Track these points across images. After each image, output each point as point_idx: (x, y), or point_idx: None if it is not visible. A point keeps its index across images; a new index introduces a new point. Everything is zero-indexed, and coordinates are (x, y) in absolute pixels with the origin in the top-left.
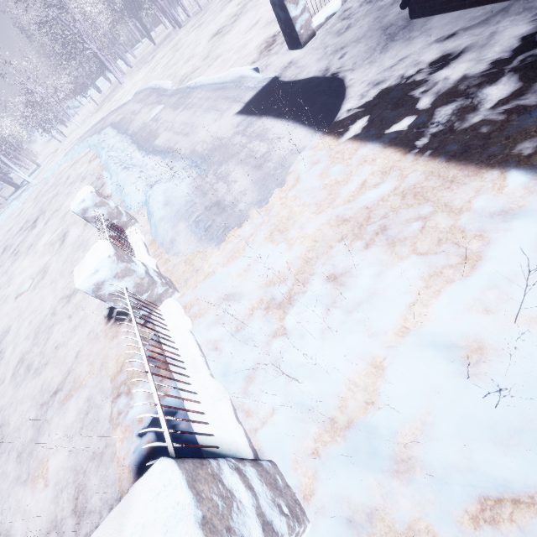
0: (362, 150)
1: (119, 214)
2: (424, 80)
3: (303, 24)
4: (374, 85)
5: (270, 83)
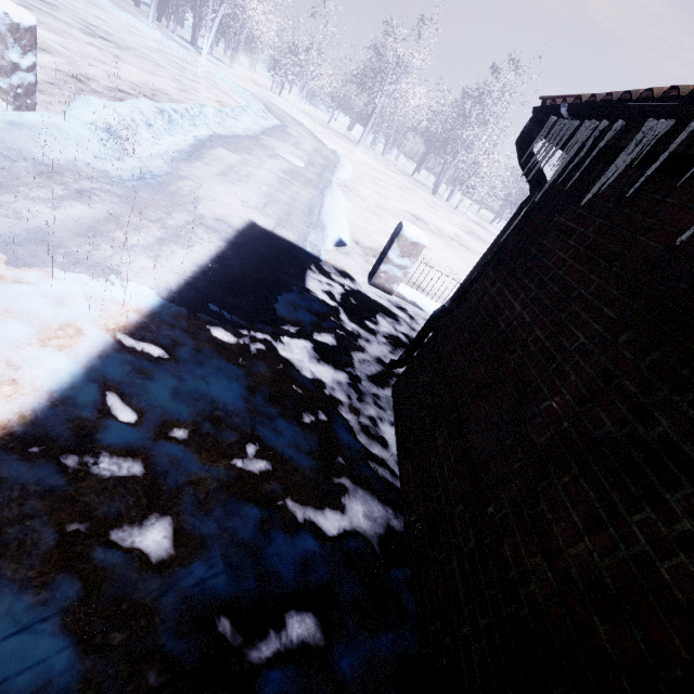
0: (61, 360)
1: (5, 71)
2: (244, 421)
3: (390, 273)
4: (258, 360)
5: (308, 254)
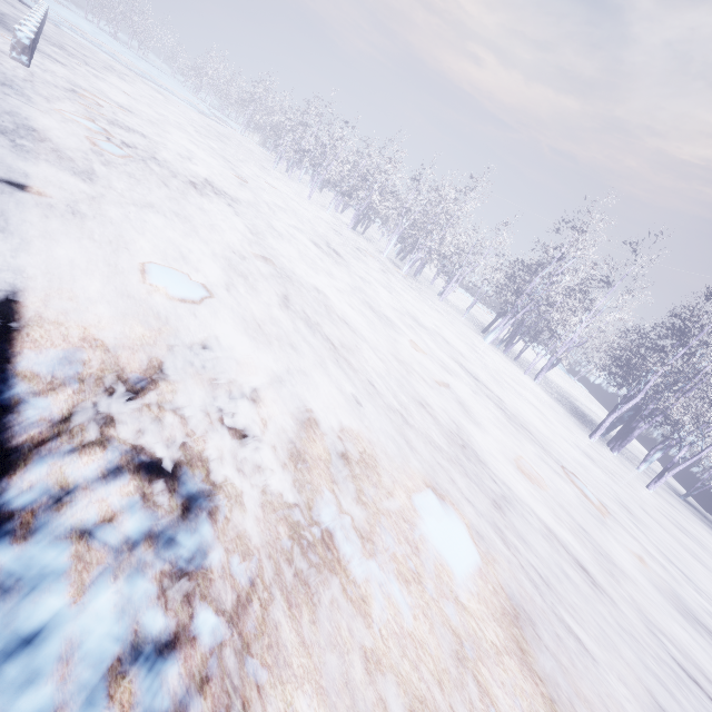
0: None
1: (35, 2)
2: None
3: None
4: None
5: None
